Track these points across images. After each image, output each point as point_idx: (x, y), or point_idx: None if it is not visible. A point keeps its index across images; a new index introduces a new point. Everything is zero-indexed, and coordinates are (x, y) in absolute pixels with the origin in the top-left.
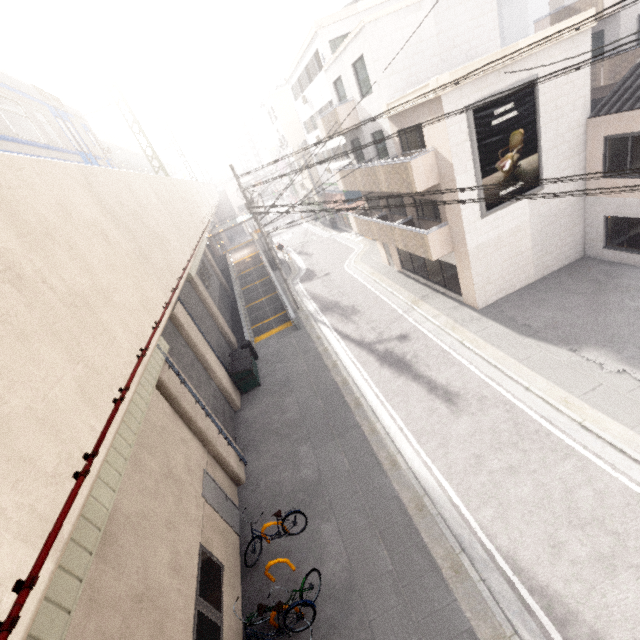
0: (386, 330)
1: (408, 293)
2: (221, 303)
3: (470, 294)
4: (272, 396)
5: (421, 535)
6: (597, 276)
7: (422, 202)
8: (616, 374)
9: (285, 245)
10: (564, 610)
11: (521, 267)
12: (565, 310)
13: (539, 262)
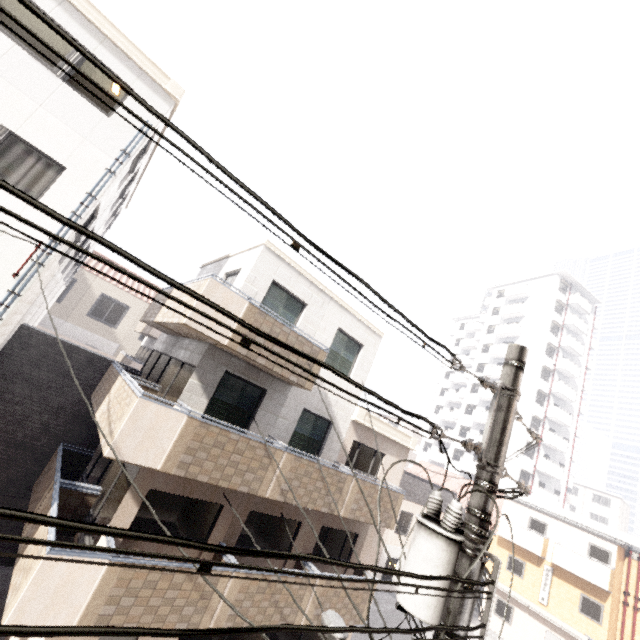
0: None
1: None
2: None
3: None
4: None
5: None
6: None
7: (330, 532)
8: None
9: None
10: None
11: None
12: None
13: None
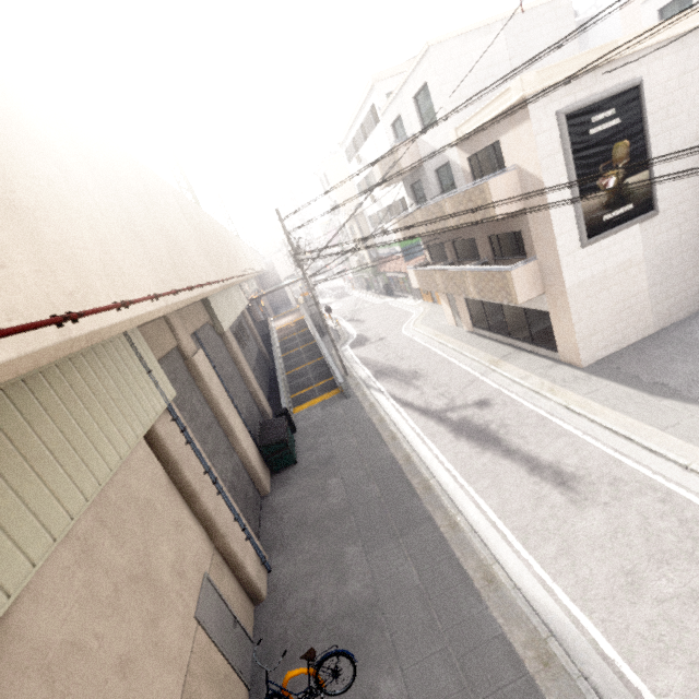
0: (459, 395)
1: (484, 353)
2: (258, 369)
3: (570, 347)
4: (311, 477)
5: None
6: None
7: (500, 238)
8: None
9: (334, 314)
10: None
11: (636, 313)
12: None
13: (659, 307)
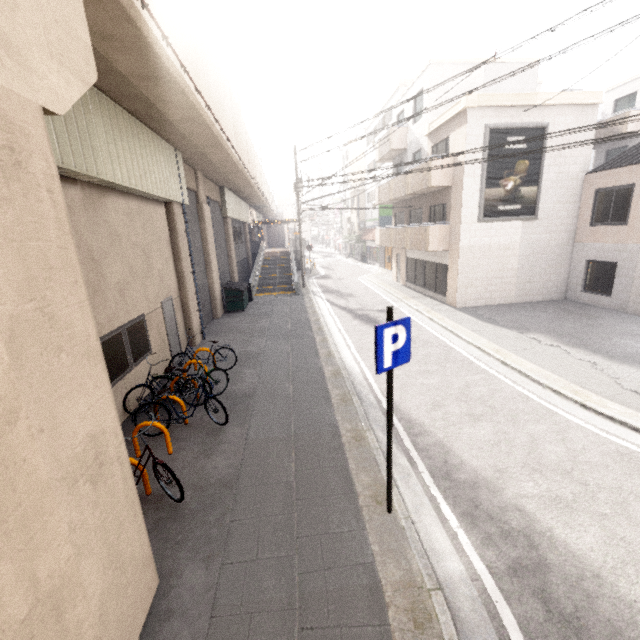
0: (371, 306)
1: (402, 294)
2: (240, 266)
3: (453, 292)
4: (250, 317)
5: (327, 384)
6: (568, 308)
7: (436, 209)
8: (549, 346)
9: (315, 263)
10: (422, 430)
11: (504, 284)
12: (529, 317)
13: (522, 286)
